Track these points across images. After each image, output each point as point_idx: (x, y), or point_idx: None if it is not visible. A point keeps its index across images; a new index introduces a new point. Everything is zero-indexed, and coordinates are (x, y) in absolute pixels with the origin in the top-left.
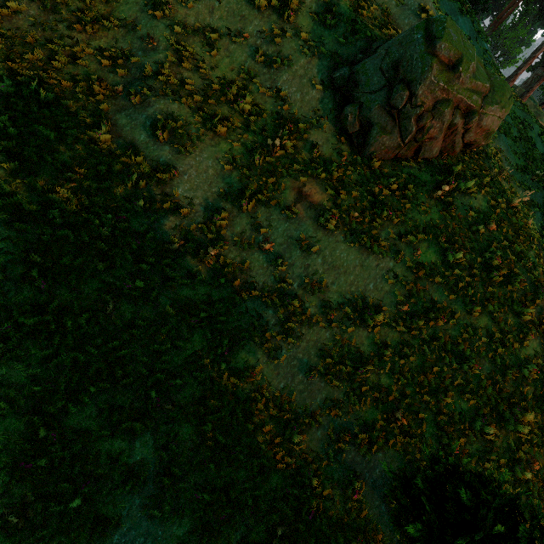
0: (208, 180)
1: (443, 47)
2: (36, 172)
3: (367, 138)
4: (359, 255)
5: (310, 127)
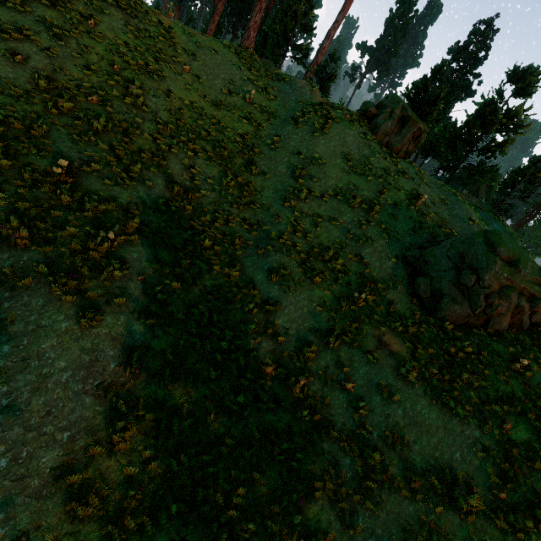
0: (302, 316)
1: (502, 250)
2: (188, 290)
3: (438, 304)
4: (441, 415)
5: (387, 287)
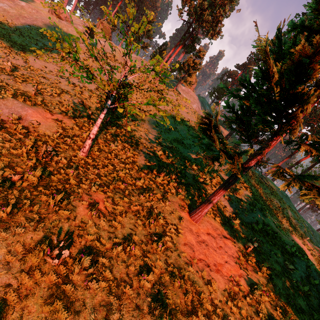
0: None
1: None
2: None
3: None
4: None
5: None
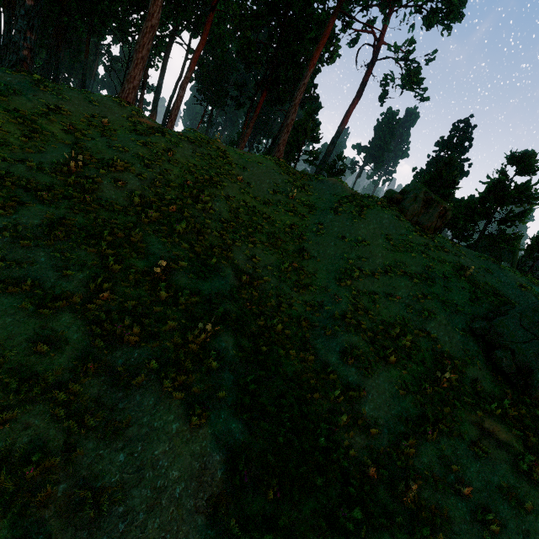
0: (387, 402)
1: None
2: (271, 378)
3: (530, 380)
4: None
5: (464, 363)
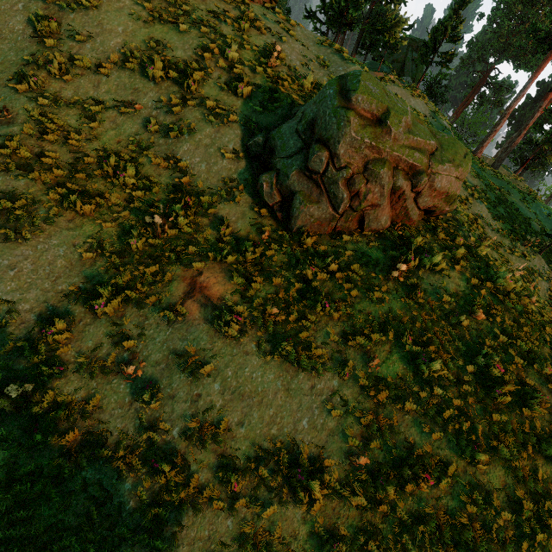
0: (54, 274)
1: (360, 99)
2: None
3: (291, 209)
4: (281, 372)
5: (219, 200)
